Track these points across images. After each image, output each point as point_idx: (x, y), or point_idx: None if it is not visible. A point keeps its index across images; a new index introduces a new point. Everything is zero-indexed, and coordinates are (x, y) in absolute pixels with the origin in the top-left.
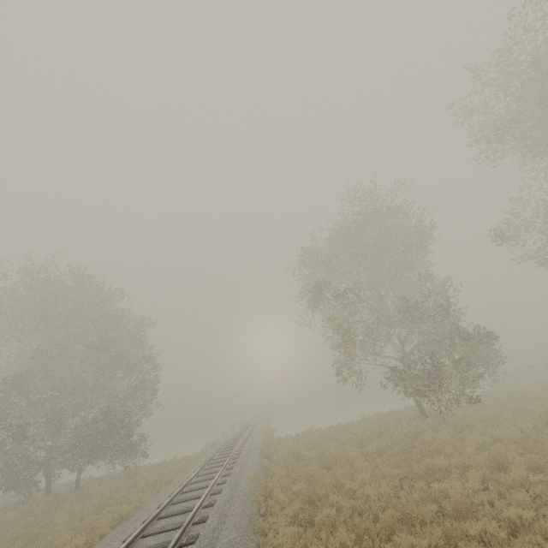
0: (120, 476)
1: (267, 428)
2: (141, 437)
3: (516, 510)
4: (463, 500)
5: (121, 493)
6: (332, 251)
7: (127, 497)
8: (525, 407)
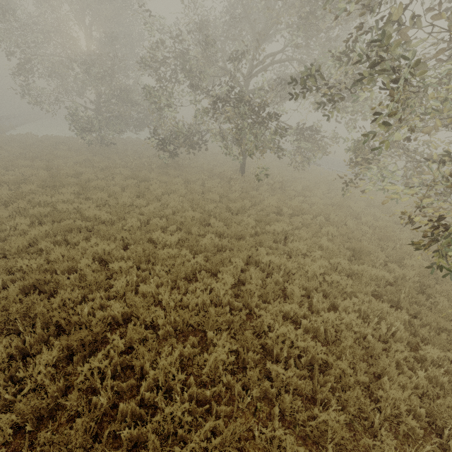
0: None
1: None
2: None
3: None
4: None
5: None
6: None
7: None
8: None
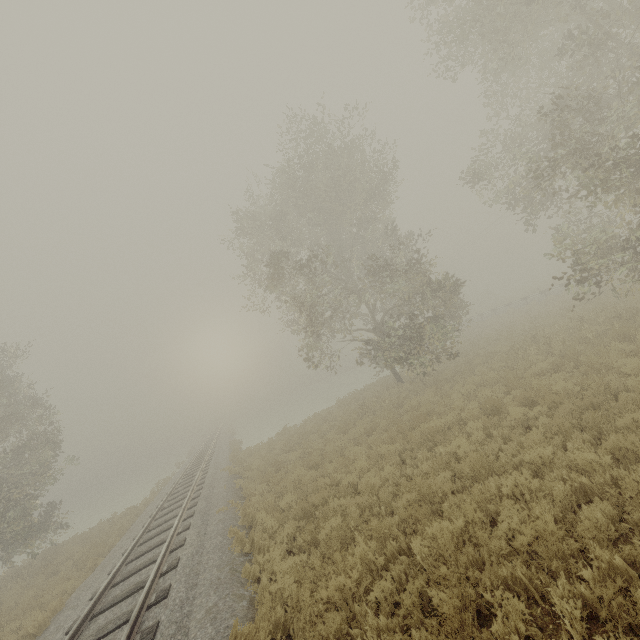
0: (30, 567)
1: (232, 442)
2: (52, 507)
3: (537, 451)
4: (479, 457)
5: (31, 593)
6: (278, 211)
7: (43, 595)
8: (486, 350)
